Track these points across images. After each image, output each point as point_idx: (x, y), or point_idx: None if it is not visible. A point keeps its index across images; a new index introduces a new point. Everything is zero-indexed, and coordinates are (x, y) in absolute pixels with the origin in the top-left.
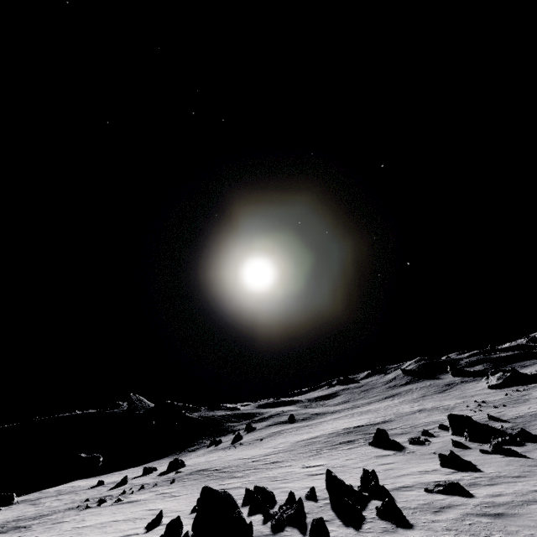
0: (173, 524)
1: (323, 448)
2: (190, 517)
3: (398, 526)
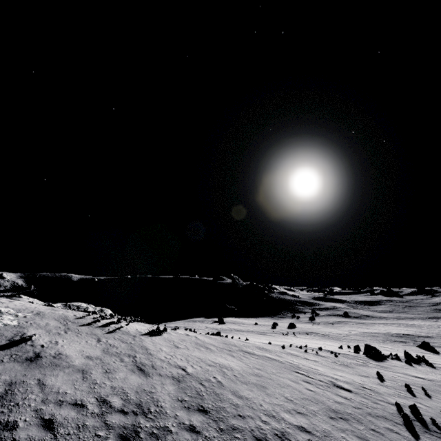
0: (356, 350)
1: (385, 340)
2: (351, 349)
3: (432, 368)
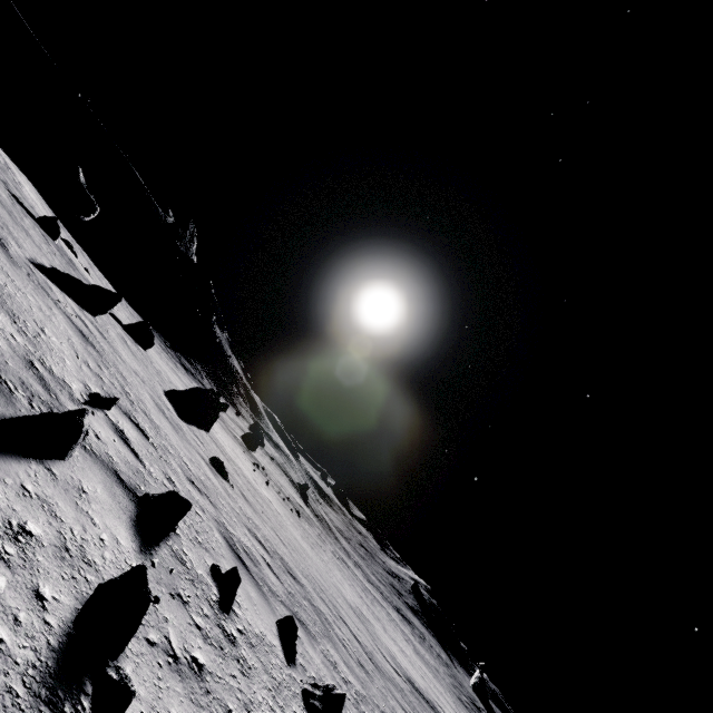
0: None
1: None
2: None
3: None
